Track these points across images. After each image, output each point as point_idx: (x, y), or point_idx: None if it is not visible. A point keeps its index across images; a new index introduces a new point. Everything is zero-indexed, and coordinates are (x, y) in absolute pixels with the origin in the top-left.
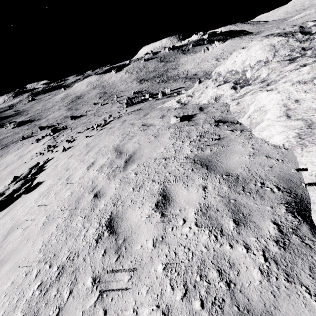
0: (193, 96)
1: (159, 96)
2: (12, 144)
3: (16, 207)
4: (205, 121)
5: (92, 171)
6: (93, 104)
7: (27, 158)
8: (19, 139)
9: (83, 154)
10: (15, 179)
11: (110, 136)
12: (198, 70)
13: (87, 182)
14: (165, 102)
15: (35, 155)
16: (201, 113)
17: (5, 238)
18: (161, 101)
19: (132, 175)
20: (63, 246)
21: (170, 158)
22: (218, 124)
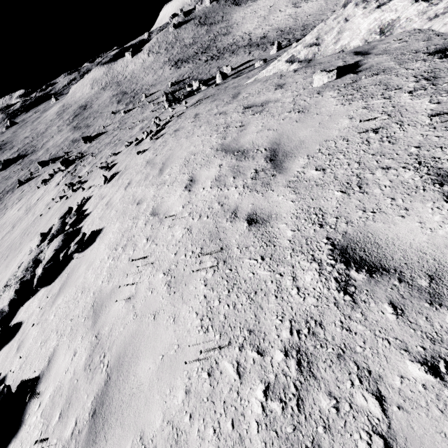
0: (322, 43)
1: (217, 79)
2: (6, 195)
3: (75, 273)
4: (401, 61)
5: (202, 190)
6: (111, 113)
7: (42, 209)
8: (15, 186)
9: (153, 175)
10: (44, 238)
11: (190, 138)
12: (267, 29)
13: (208, 207)
14: (251, 76)
15: (52, 203)
16: (372, 57)
17: (95, 320)
18: (237, 79)
19: (310, 173)
20: (258, 312)
21: (385, 127)
22: (446, 54)
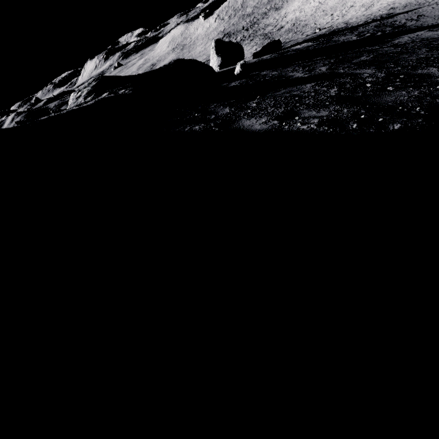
0: None
1: None
2: None
3: None
4: None
5: None
6: None
7: None
8: None
9: None
10: None
11: None
12: (295, 16)
13: None
14: None
15: None
16: None
17: None
18: None
19: None
20: None
21: None
22: None
